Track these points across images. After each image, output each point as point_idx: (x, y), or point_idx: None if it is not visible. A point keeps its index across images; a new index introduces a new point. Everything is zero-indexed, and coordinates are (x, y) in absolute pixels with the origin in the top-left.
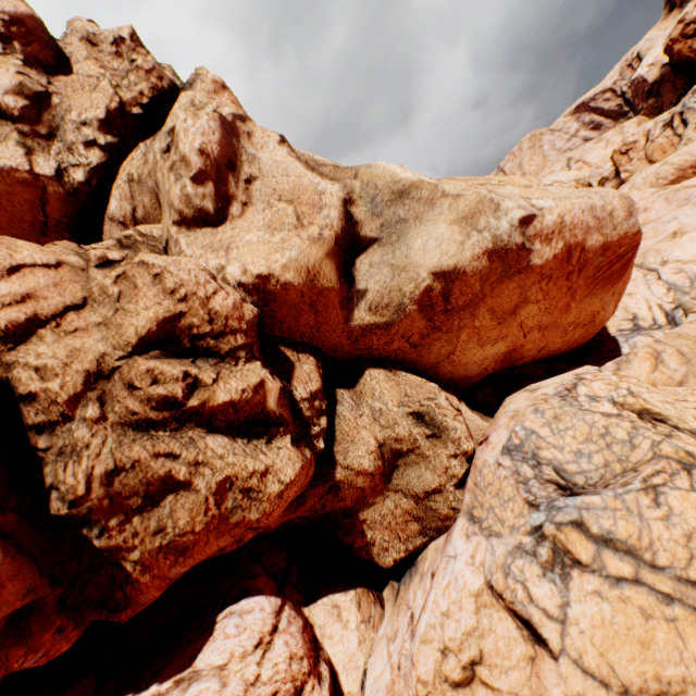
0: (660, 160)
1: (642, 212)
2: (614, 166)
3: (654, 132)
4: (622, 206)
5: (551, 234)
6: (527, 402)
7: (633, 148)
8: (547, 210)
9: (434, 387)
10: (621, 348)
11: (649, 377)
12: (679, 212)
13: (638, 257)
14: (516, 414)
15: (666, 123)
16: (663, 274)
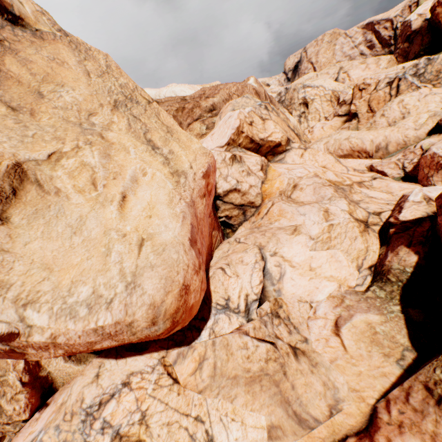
0: (374, 108)
1: (299, 190)
2: (352, 97)
3: (381, 84)
4: (146, 317)
5: (47, 346)
6: (72, 402)
7: (366, 89)
8: (39, 327)
9: (9, 363)
10: (210, 319)
11: (187, 379)
12: (308, 211)
13: (268, 237)
14: (61, 407)
15: (389, 81)
16: (270, 263)
